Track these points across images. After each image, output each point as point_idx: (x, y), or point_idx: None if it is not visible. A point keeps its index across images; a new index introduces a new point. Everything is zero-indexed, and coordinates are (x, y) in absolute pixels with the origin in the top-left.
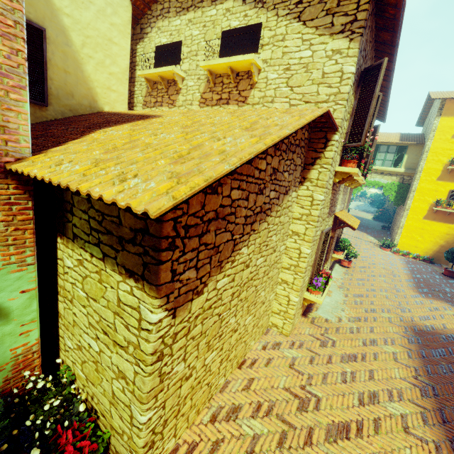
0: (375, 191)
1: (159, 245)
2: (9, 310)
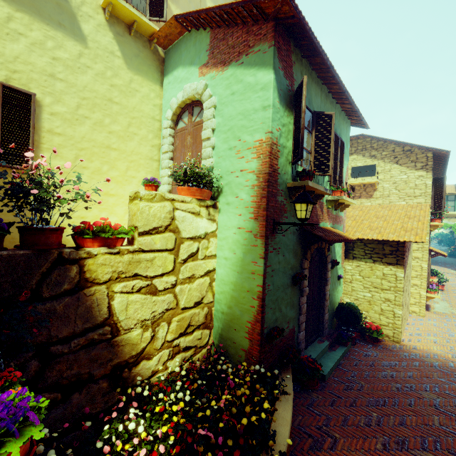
0: (440, 230)
1: (403, 253)
2: (340, 282)
